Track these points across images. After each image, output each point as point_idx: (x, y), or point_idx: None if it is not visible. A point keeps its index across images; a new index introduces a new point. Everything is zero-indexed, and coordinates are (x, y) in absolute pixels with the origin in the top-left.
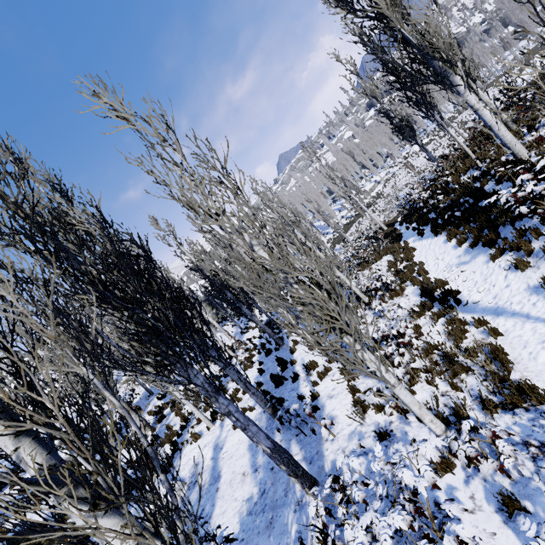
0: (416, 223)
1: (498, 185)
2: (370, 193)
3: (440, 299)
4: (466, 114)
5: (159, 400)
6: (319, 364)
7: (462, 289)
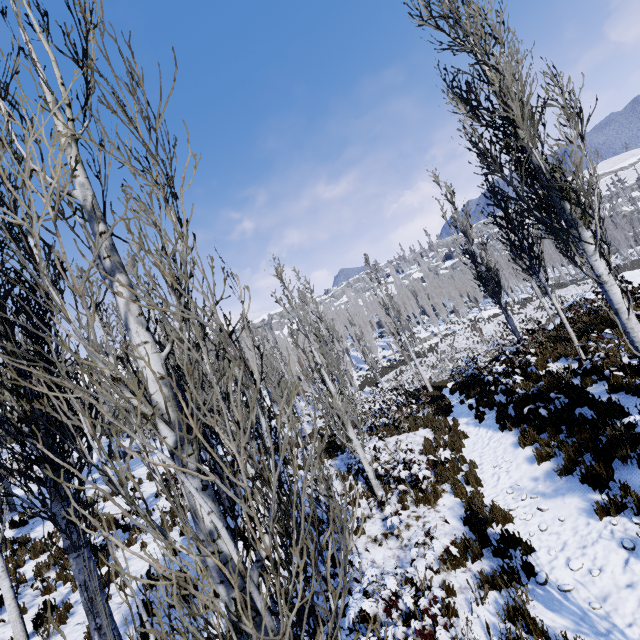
0: (476, 400)
1: (611, 393)
2: (422, 342)
3: (499, 549)
4: (544, 301)
5: (11, 528)
6: (263, 588)
7: (538, 544)
